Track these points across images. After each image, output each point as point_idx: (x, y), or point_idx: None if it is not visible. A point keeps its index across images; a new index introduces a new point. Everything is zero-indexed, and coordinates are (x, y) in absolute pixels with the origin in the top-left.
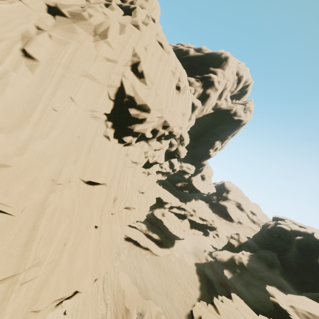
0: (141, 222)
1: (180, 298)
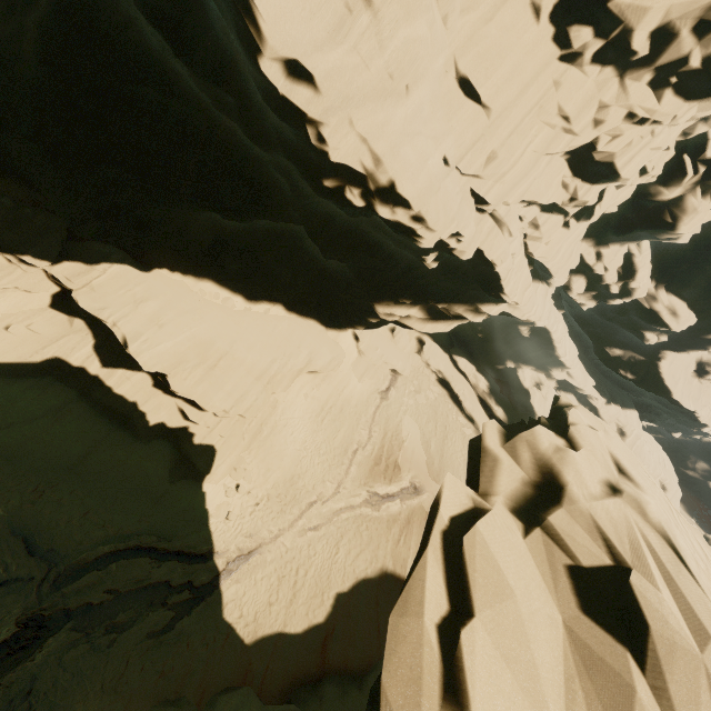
0: (481, 374)
1: None
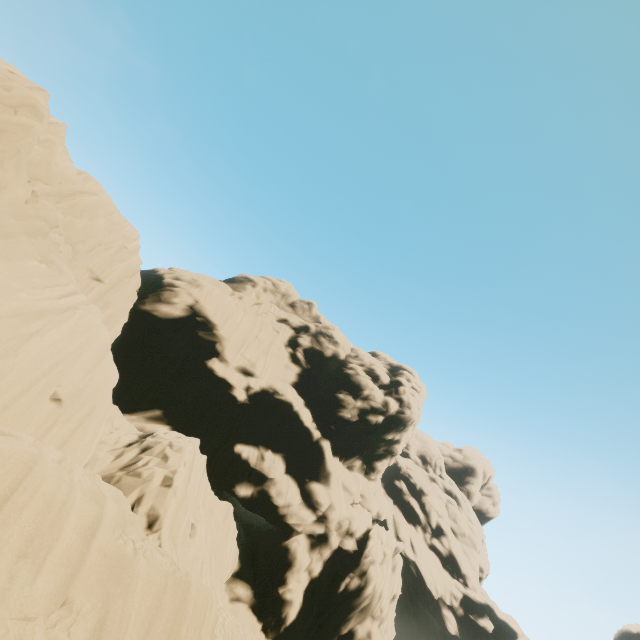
0: None
1: None
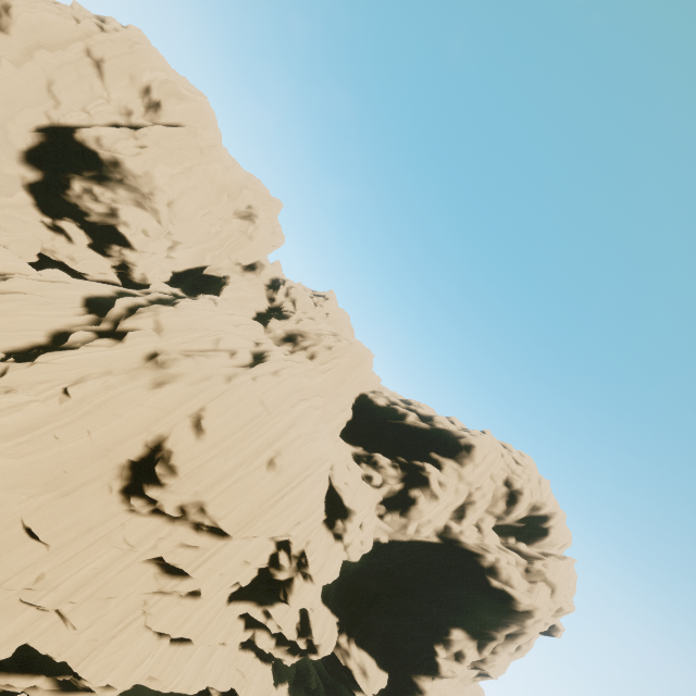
0: None
1: None
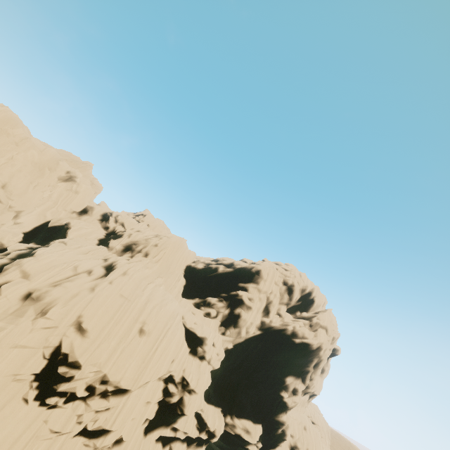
0: None
1: None
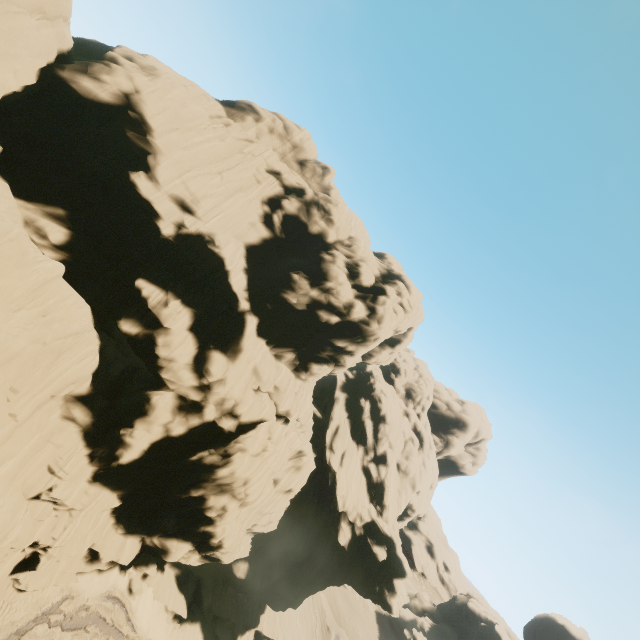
0: None
1: (363, 638)
